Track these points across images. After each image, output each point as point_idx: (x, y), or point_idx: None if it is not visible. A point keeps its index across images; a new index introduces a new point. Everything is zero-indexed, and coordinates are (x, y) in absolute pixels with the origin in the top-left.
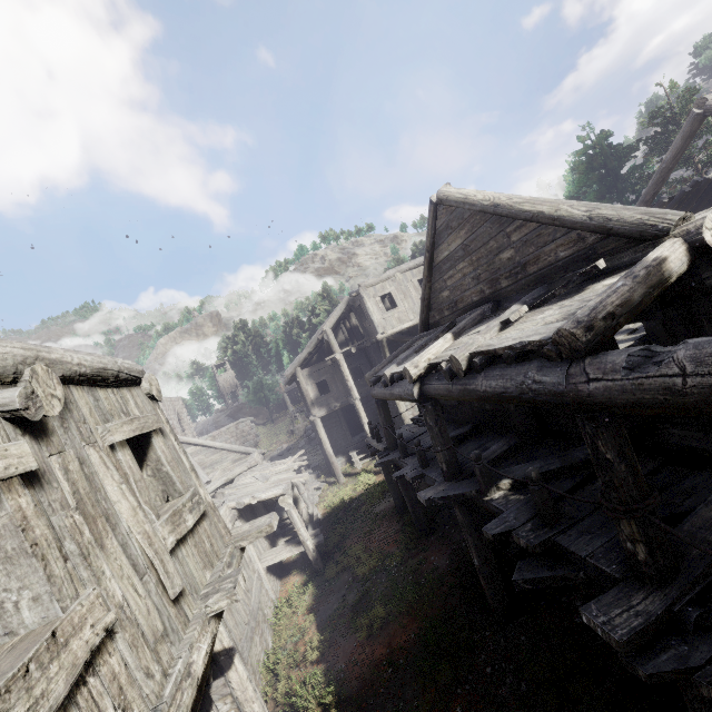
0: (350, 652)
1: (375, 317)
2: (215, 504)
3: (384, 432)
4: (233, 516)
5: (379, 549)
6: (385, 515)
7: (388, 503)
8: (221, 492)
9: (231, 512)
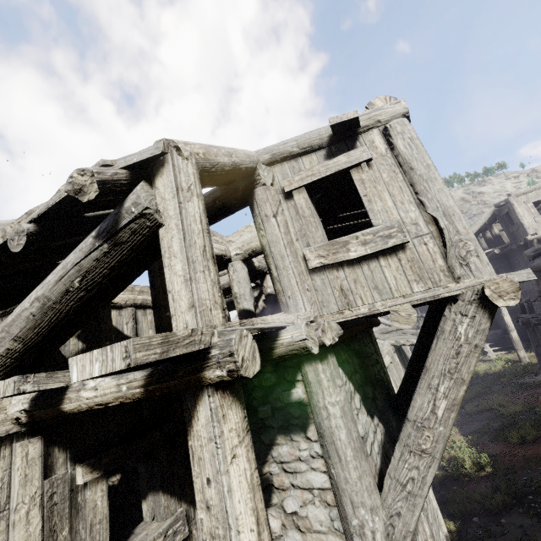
0: (500, 449)
1: (525, 221)
2: (381, 337)
3: (540, 299)
4: (392, 348)
5: (525, 403)
6: (529, 385)
7: (532, 379)
8: (382, 335)
9: (391, 346)
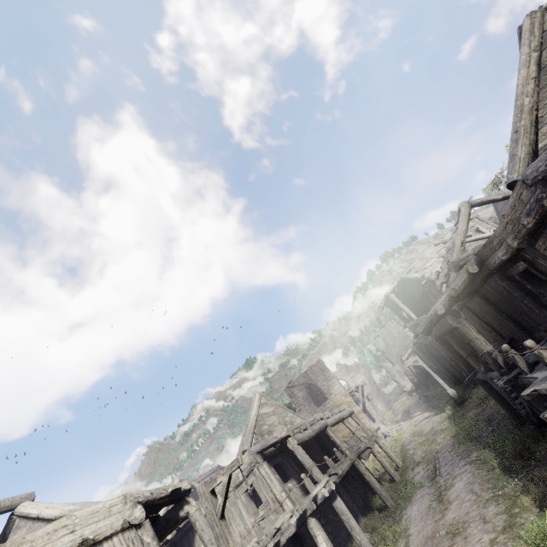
0: None
1: None
2: None
3: None
4: None
5: None
6: None
7: None
8: None
9: None
